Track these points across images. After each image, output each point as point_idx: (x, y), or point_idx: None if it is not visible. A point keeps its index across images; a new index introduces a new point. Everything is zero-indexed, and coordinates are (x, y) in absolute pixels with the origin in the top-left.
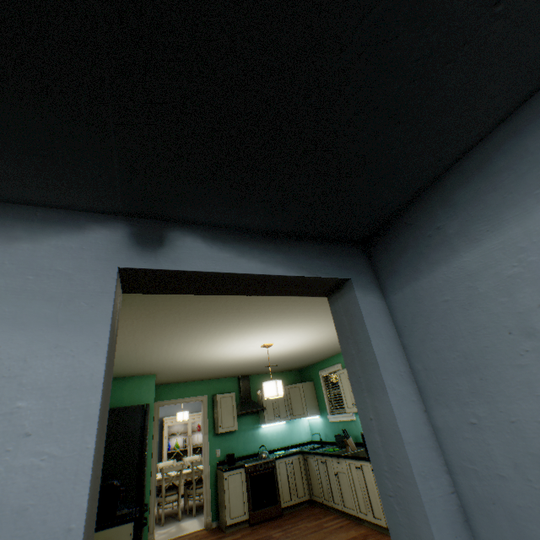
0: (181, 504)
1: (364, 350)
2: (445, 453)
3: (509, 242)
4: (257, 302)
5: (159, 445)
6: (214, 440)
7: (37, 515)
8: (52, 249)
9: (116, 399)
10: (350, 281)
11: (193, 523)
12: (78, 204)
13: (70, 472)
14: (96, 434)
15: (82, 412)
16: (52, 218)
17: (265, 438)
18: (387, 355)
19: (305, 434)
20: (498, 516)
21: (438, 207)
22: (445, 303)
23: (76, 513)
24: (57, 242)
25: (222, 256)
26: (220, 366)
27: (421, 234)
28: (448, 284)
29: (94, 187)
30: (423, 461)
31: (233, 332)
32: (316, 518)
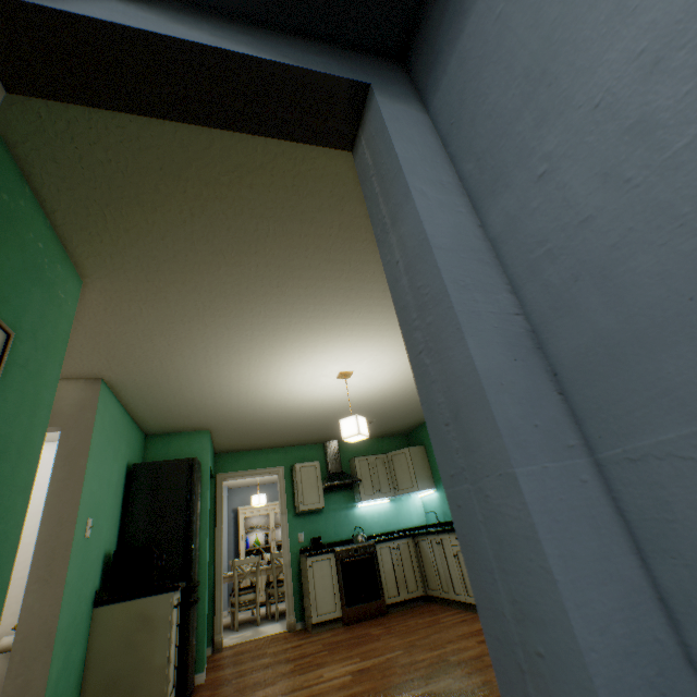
0: (264, 611)
1: (387, 169)
2: (508, 267)
3: None
4: (303, 271)
5: (235, 542)
6: (295, 521)
7: None
8: None
9: (161, 459)
10: (370, 89)
11: (274, 627)
12: None
13: None
14: None
15: None
16: None
17: (363, 520)
18: (420, 162)
19: (417, 516)
20: (583, 297)
21: None
22: (498, 20)
23: None
24: None
25: (143, 16)
26: (293, 419)
27: None
28: None
29: None
30: (465, 271)
31: (288, 341)
32: (432, 614)
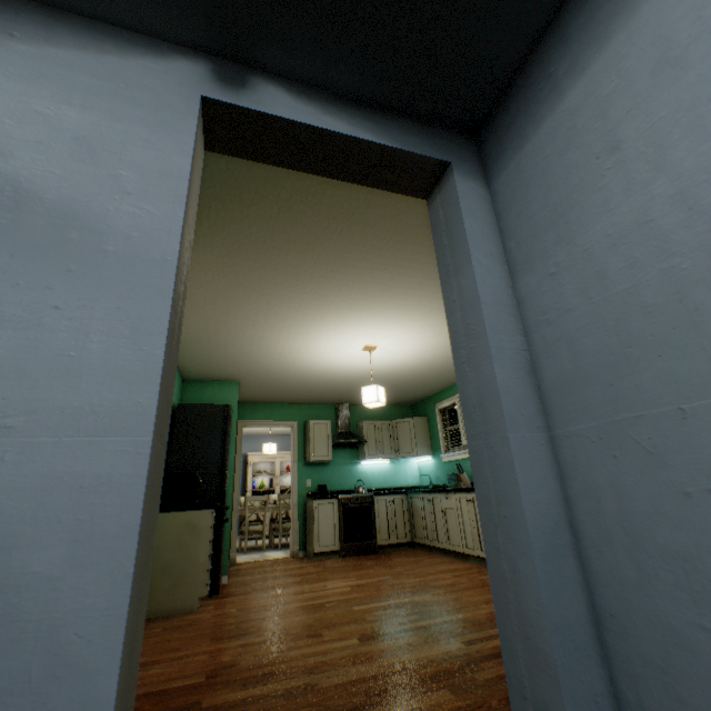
0: (266, 542)
1: (455, 234)
2: (524, 320)
3: (612, 56)
4: (356, 262)
5: (242, 482)
6: (305, 469)
7: (141, 244)
8: (139, 68)
9: (196, 403)
10: (450, 166)
11: (278, 553)
12: (162, 29)
13: (165, 227)
14: (185, 211)
15: (172, 192)
16: (138, 42)
17: (364, 475)
18: (479, 235)
19: (412, 477)
20: (560, 351)
21: (553, 50)
22: (545, 160)
23: (171, 252)
24: (144, 63)
25: (306, 110)
26: (314, 381)
27: (532, 92)
28: (550, 137)
29: (178, 2)
30: (498, 320)
31: (328, 315)
32: (416, 556)
